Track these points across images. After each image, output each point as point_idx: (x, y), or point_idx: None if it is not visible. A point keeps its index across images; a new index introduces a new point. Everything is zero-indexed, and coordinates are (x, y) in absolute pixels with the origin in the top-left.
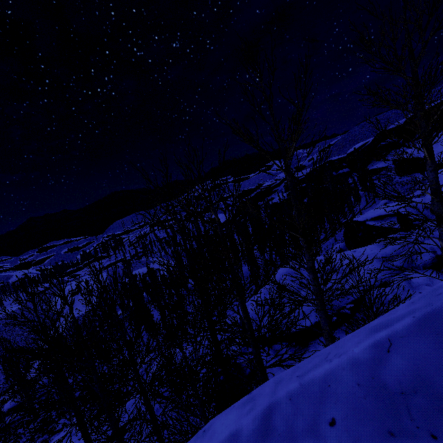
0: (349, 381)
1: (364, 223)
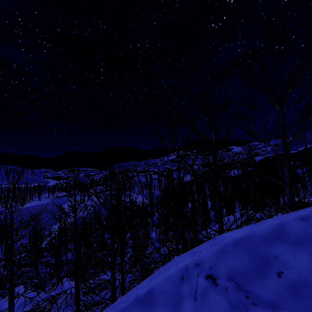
0: None
1: (310, 205)
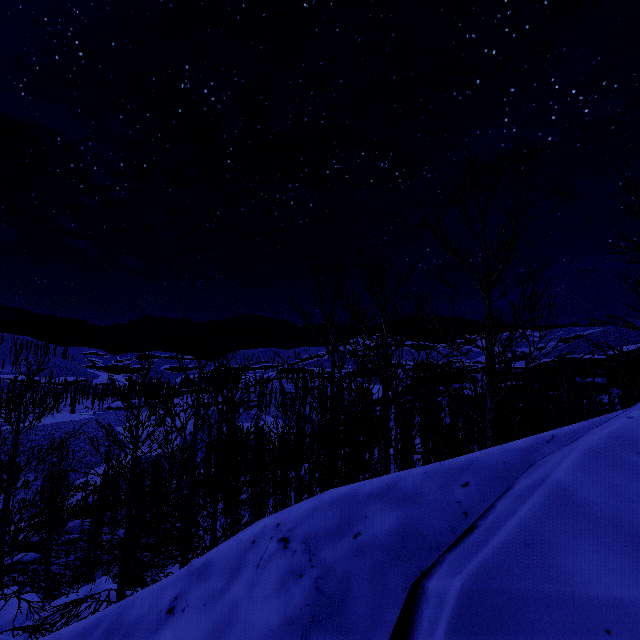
0: (496, 460)
1: None
